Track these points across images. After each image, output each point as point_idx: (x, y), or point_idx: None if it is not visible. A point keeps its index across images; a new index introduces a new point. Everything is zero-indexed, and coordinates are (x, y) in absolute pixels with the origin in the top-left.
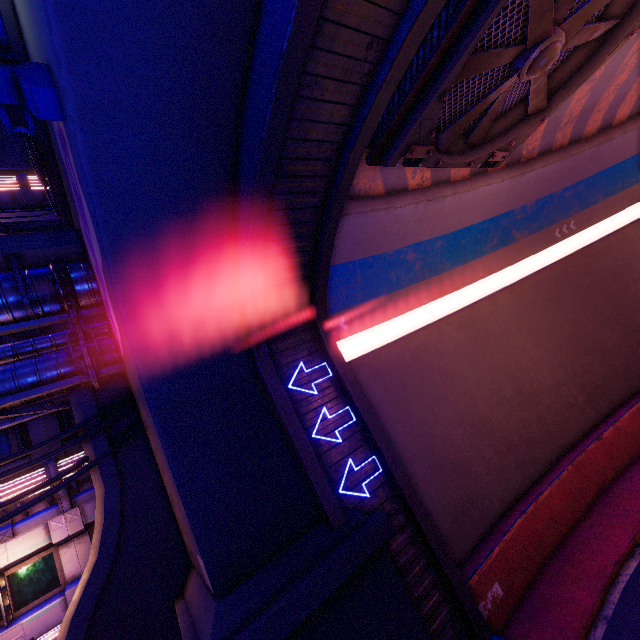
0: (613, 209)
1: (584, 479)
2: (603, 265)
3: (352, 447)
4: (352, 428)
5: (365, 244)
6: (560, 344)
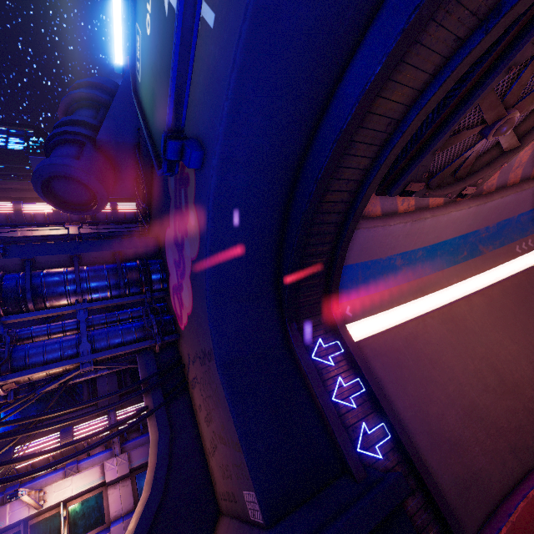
0: None
1: None
2: None
3: (364, 413)
4: (363, 396)
5: (366, 251)
6: None
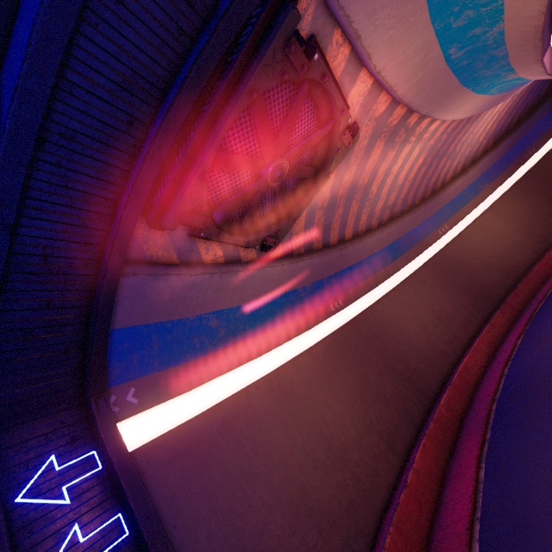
0: (362, 292)
1: (407, 540)
2: (367, 330)
3: None
4: (120, 550)
5: (160, 307)
6: (354, 396)
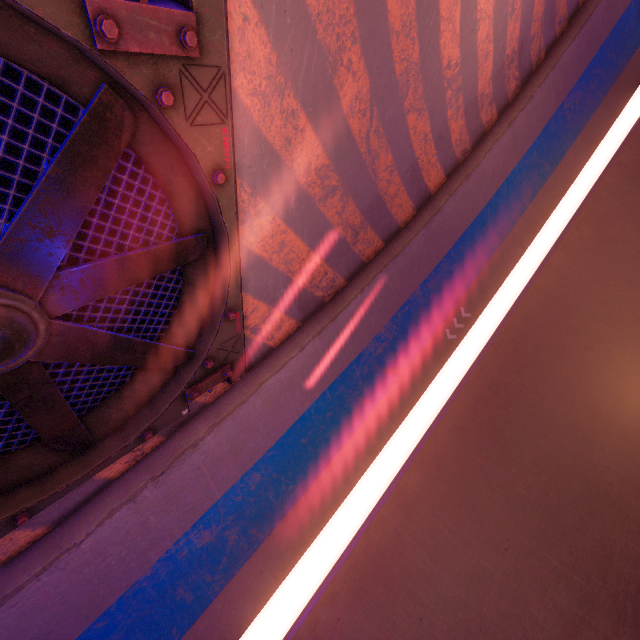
0: (505, 266)
1: None
2: (535, 344)
3: None
4: None
5: (50, 632)
6: (536, 524)
